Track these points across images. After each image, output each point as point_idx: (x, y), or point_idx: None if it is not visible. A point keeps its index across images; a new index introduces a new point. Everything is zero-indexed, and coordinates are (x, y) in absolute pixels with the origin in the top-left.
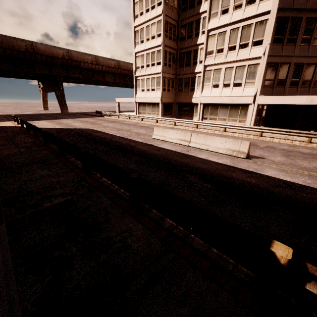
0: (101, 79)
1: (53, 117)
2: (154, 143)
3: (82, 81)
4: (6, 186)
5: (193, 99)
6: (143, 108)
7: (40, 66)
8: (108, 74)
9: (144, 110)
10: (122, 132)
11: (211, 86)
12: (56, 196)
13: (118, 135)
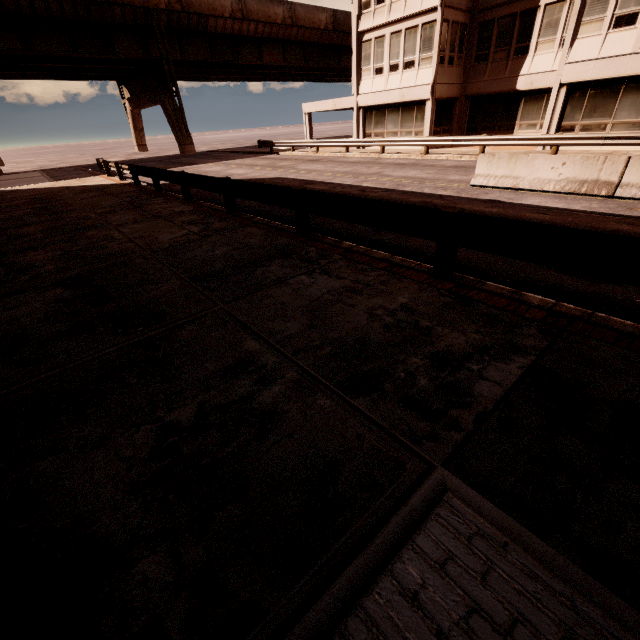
0: (254, 62)
1: (172, 162)
2: (496, 196)
3: (210, 73)
4: (275, 326)
5: (522, 79)
6: (377, 120)
7: (124, 37)
8: (269, 44)
9: (381, 127)
10: (369, 179)
11: (606, 25)
12: (472, 358)
13: (371, 185)
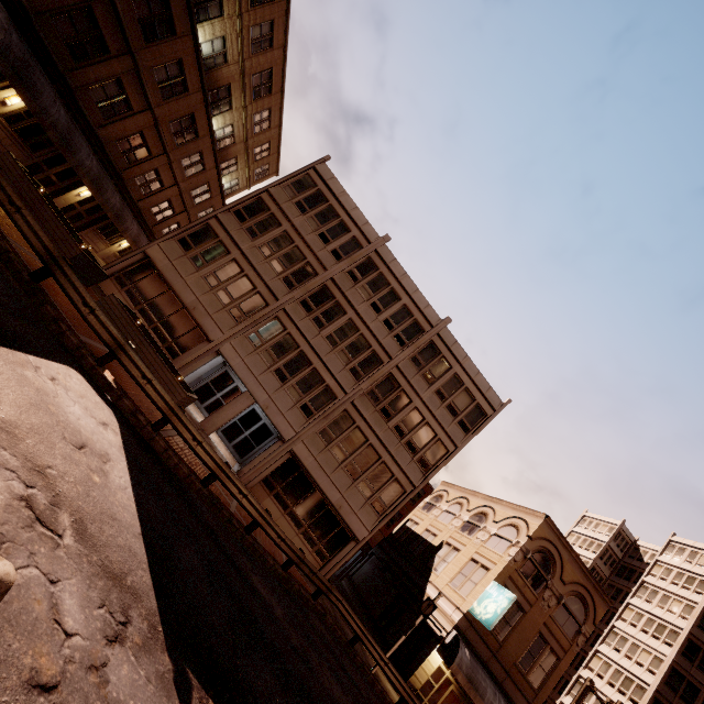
0: None
1: None
2: None
3: None
4: None
5: None
6: None
7: None
8: None
9: None
10: None
11: None
12: None
13: None
